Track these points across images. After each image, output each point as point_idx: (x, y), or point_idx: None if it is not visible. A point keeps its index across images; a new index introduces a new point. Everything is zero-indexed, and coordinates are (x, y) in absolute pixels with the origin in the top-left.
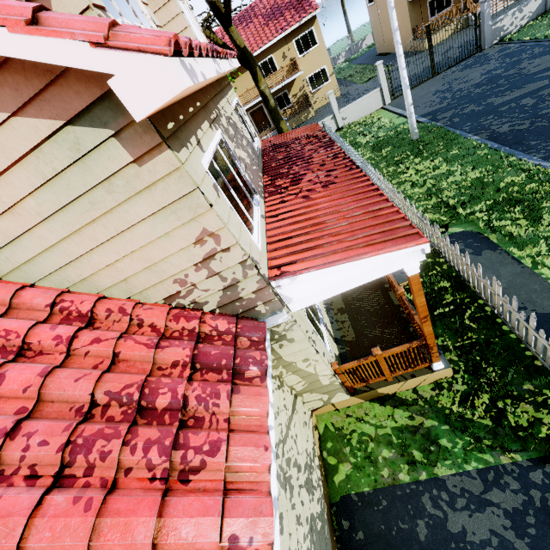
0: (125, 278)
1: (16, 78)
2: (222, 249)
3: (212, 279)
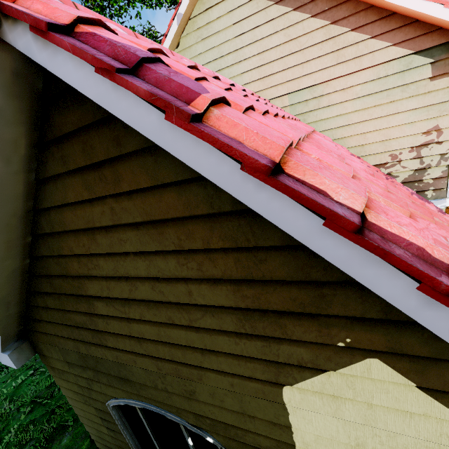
0: (364, 144)
1: (410, 30)
2: (437, 141)
3: (414, 161)
